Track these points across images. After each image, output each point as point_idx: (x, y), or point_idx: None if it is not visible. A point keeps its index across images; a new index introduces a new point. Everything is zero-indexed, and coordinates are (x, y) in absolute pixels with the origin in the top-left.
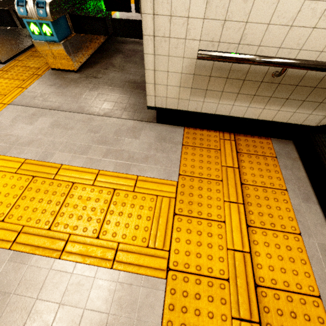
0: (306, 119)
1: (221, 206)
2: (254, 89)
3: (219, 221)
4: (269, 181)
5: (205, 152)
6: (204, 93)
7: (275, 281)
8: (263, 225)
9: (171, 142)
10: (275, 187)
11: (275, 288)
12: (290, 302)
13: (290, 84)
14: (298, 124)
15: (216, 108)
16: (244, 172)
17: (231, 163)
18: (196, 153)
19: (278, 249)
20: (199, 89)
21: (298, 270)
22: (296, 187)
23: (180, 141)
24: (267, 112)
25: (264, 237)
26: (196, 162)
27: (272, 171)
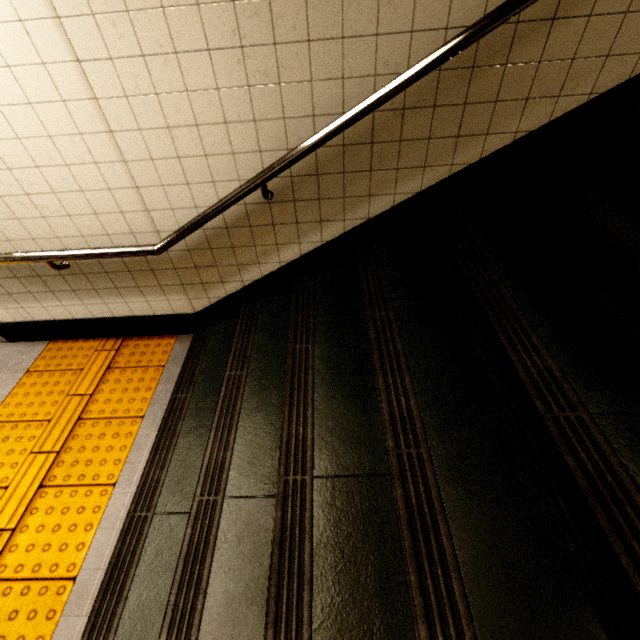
0: (173, 307)
1: (20, 462)
2: (65, 284)
3: (0, 487)
4: (127, 406)
5: (55, 378)
6: (11, 298)
7: (22, 567)
8: (65, 481)
9: (12, 370)
10: (130, 414)
11: (15, 578)
12: (23, 596)
13: (98, 272)
14: (171, 313)
15: (49, 313)
16: (96, 400)
17: (85, 388)
18: (39, 382)
19: (64, 514)
20: (0, 295)
21: (71, 542)
22: (163, 409)
23: (27, 366)
24: (115, 306)
25: (55, 499)
26: (30, 396)
27: (142, 390)
